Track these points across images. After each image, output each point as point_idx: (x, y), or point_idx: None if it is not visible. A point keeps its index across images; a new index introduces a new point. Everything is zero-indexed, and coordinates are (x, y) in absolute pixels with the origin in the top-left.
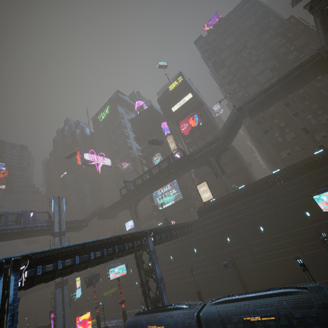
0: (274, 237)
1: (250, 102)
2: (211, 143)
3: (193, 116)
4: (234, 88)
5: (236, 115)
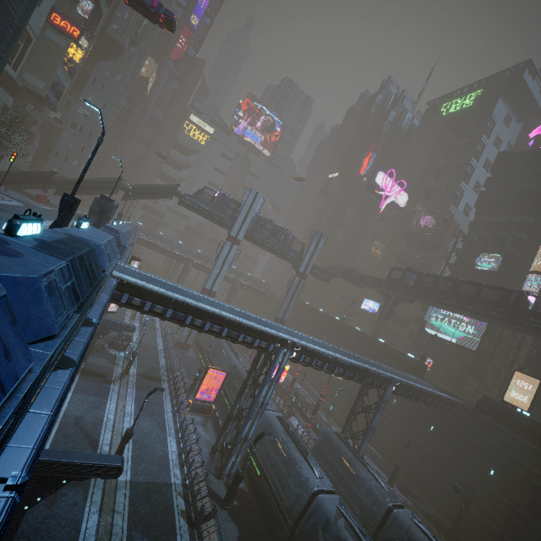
0: None
1: None
2: None
3: None
4: None
5: None
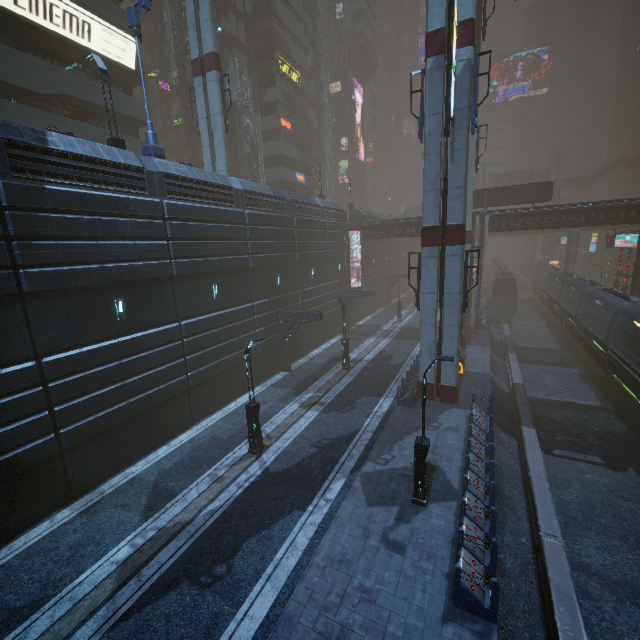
0: None
1: None
2: None
3: None
4: None
5: None
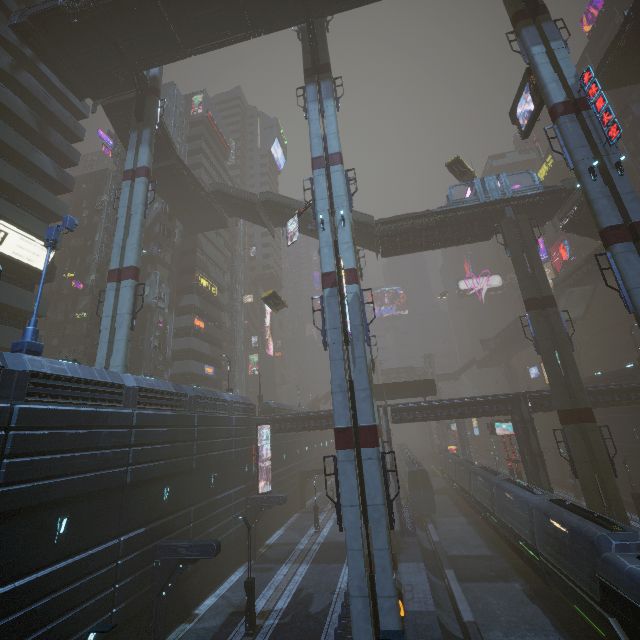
0: None
1: (567, 279)
2: None
3: (563, 242)
4: None
5: (559, 290)
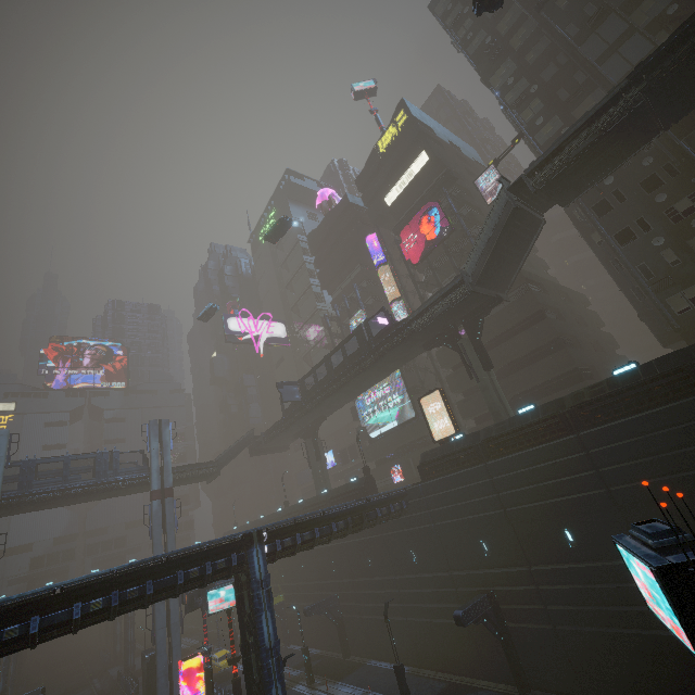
0: (603, 567)
1: (546, 163)
2: (447, 292)
3: (429, 212)
4: (532, 118)
5: (509, 207)
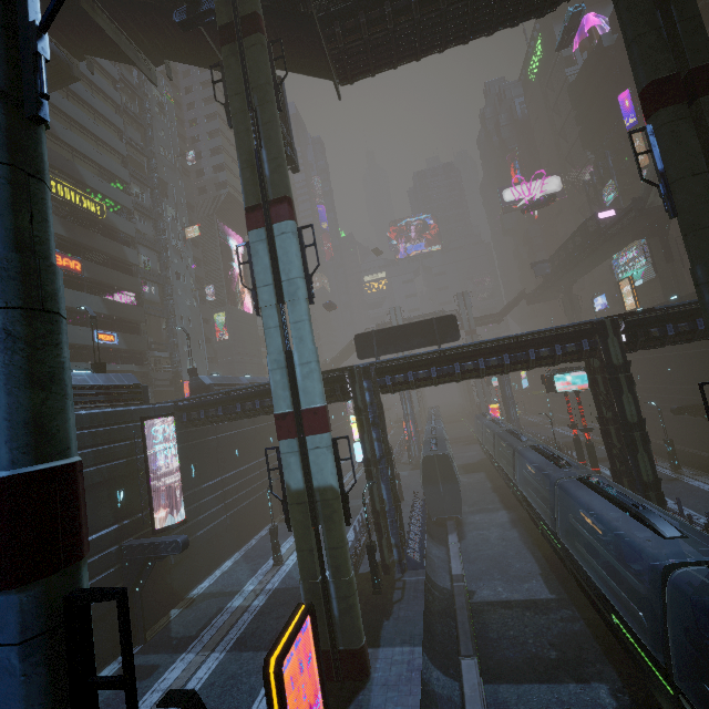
0: (679, 389)
1: None
2: (626, 213)
3: None
4: None
5: None
